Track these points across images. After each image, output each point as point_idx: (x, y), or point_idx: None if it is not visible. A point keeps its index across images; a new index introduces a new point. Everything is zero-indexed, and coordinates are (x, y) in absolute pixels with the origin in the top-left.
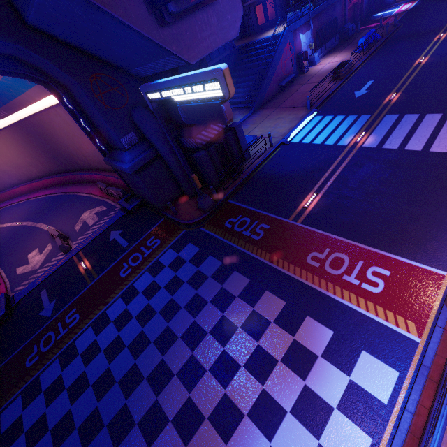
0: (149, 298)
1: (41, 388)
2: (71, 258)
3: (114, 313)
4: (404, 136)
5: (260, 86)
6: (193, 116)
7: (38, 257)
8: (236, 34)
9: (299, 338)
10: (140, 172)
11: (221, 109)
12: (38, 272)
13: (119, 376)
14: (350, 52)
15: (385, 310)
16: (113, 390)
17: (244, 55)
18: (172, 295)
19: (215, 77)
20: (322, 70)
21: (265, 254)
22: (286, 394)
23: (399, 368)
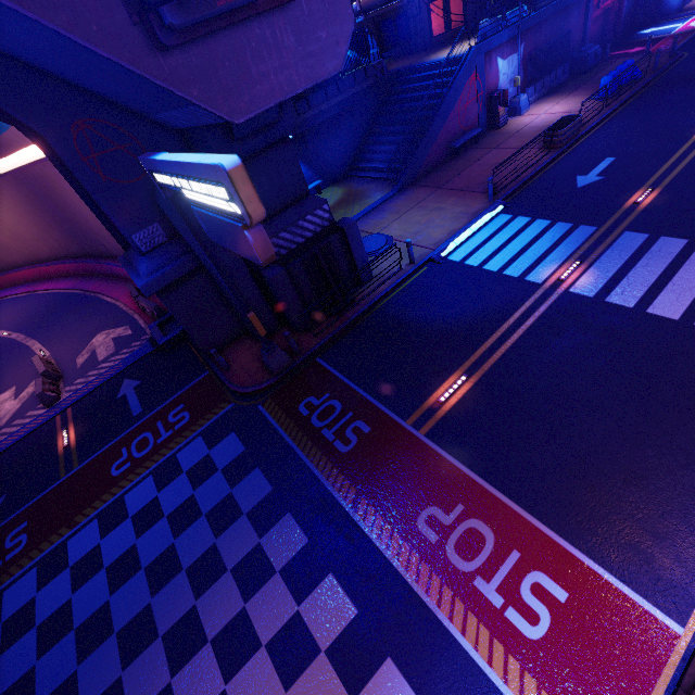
0: (138, 533)
1: None
2: (53, 417)
3: (77, 550)
4: (651, 283)
5: (415, 147)
6: (216, 233)
7: (9, 404)
8: (338, 68)
9: None
10: (167, 294)
11: (247, 238)
12: None
13: (43, 694)
14: (584, 96)
15: (541, 690)
16: None
17: (399, 88)
18: (175, 538)
19: (221, 180)
20: (529, 127)
21: (347, 489)
22: None
23: None
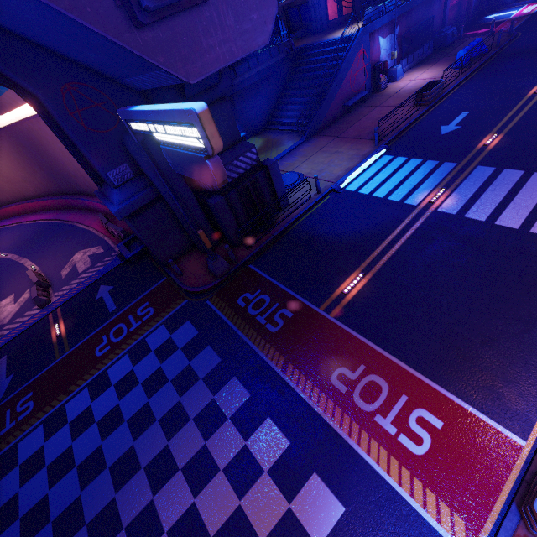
0: (120, 396)
1: None
2: (46, 315)
3: (74, 411)
4: (498, 203)
5: (318, 106)
6: (180, 165)
7: (10, 307)
8: (265, 42)
9: (297, 508)
10: (134, 218)
11: (207, 166)
12: (4, 329)
13: (56, 513)
14: (445, 66)
15: (426, 488)
16: (43, 534)
17: (304, 60)
18: (148, 398)
19: (191, 121)
20: (404, 90)
21: (278, 357)
22: None
23: None
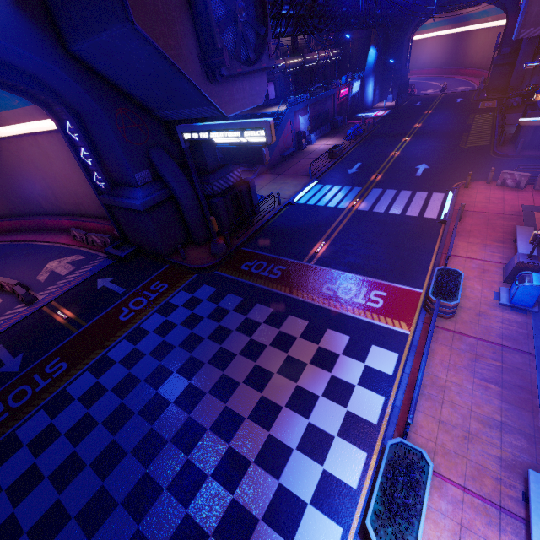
0: (163, 335)
1: (22, 442)
2: (39, 308)
3: (119, 355)
4: (388, 204)
5: None
6: (231, 157)
7: None
8: (261, 102)
9: (323, 345)
10: (151, 211)
11: (262, 152)
12: None
13: (139, 407)
14: (340, 138)
15: (385, 317)
16: (133, 421)
17: None
18: (191, 330)
19: (262, 127)
20: (318, 149)
21: (284, 289)
22: (317, 384)
23: (398, 351)
